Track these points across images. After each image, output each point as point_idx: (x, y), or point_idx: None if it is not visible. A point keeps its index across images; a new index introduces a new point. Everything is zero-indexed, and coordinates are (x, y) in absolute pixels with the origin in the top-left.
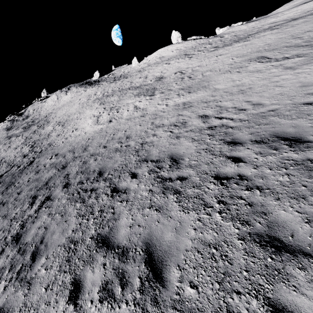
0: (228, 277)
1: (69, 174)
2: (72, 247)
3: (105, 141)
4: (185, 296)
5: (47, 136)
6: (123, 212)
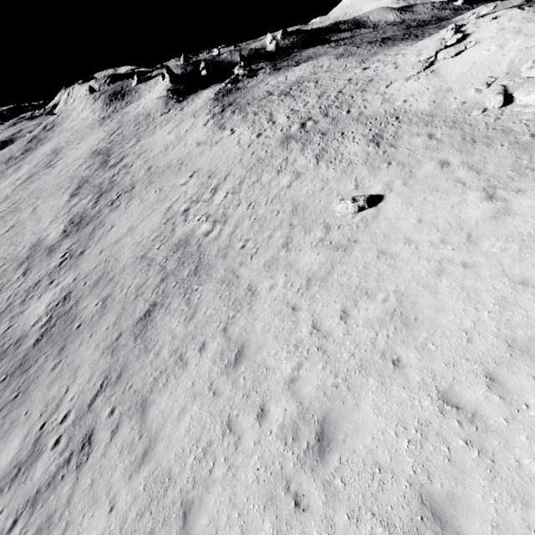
0: None
1: None
2: None
3: None
4: None
5: None
6: None
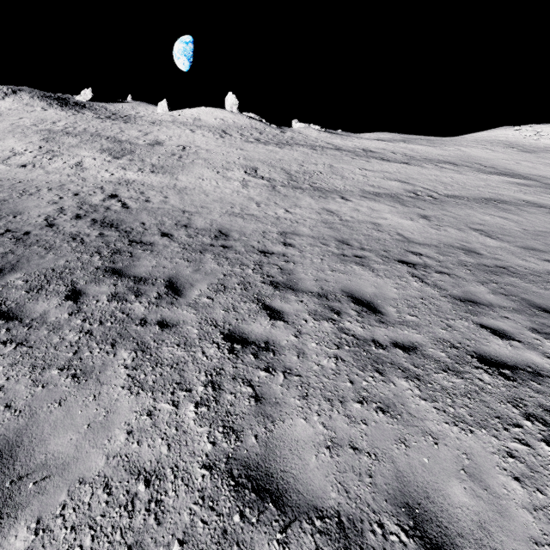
0: None
1: None
2: None
3: None
4: None
5: None
6: None
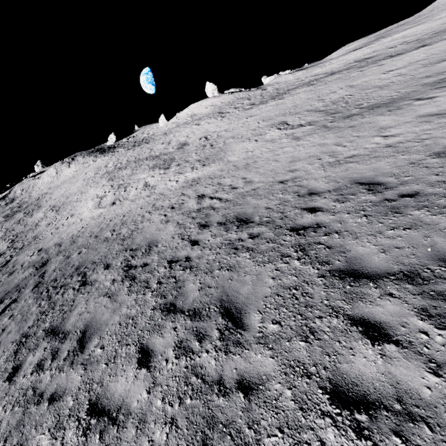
0: (128, 336)
1: (46, 272)
2: (23, 341)
3: (99, 230)
4: (93, 355)
5: (34, 227)
6: (81, 303)
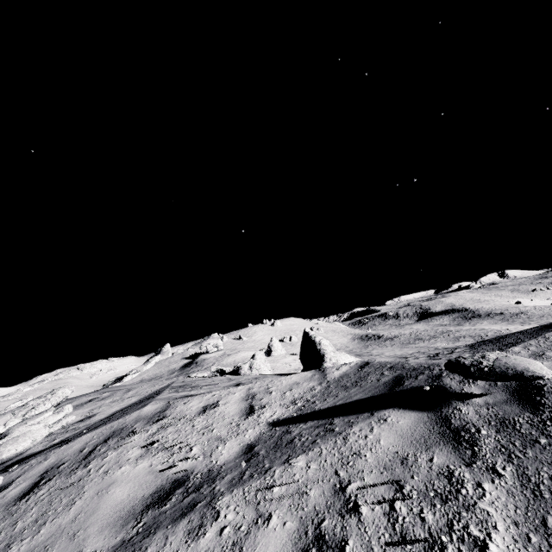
0: None
1: None
2: None
3: None
4: None
5: None
6: None
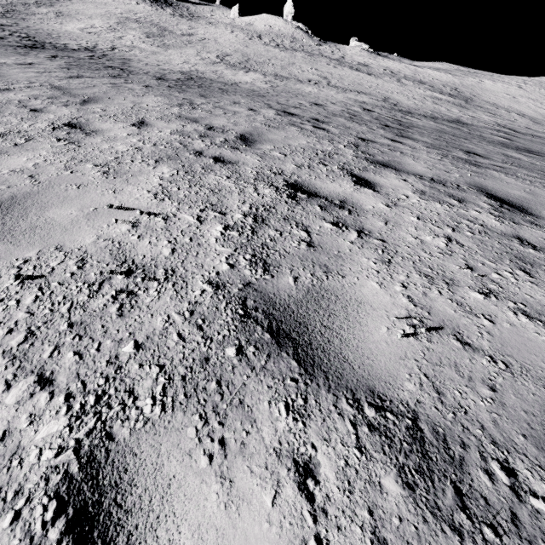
0: None
1: (4, 27)
2: None
3: (56, 33)
4: None
5: (31, 14)
6: None
